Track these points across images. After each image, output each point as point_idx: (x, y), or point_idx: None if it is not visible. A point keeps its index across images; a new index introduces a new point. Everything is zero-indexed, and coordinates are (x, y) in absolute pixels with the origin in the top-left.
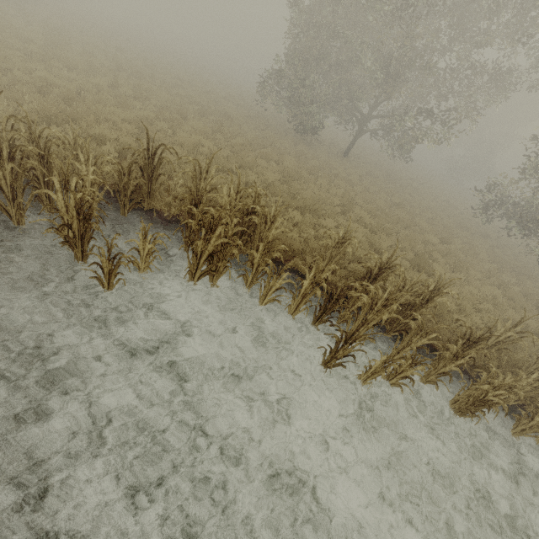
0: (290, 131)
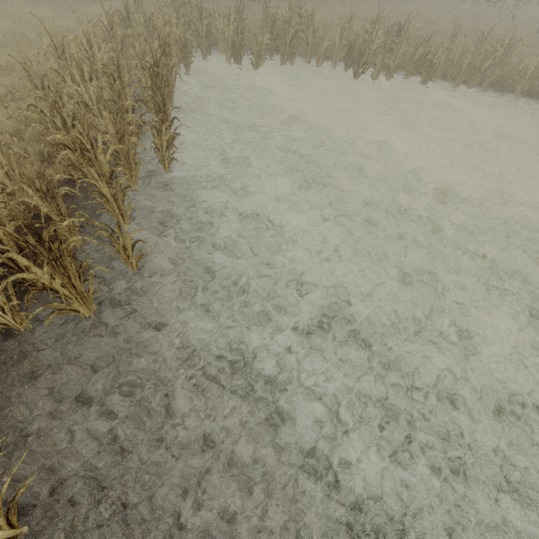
0: None
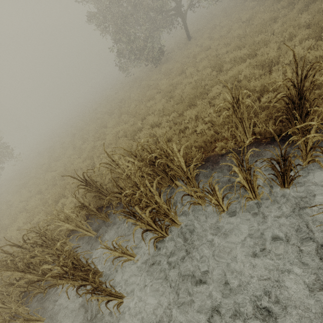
0: (153, 67)
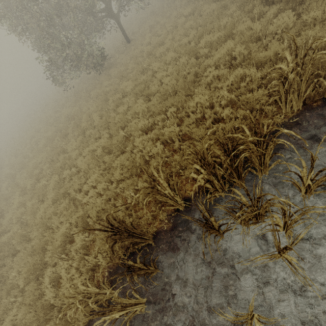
0: (96, 76)
